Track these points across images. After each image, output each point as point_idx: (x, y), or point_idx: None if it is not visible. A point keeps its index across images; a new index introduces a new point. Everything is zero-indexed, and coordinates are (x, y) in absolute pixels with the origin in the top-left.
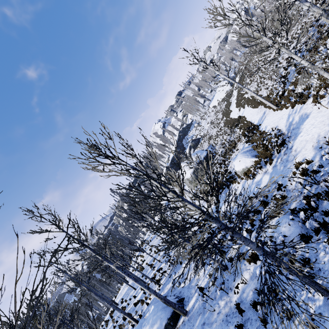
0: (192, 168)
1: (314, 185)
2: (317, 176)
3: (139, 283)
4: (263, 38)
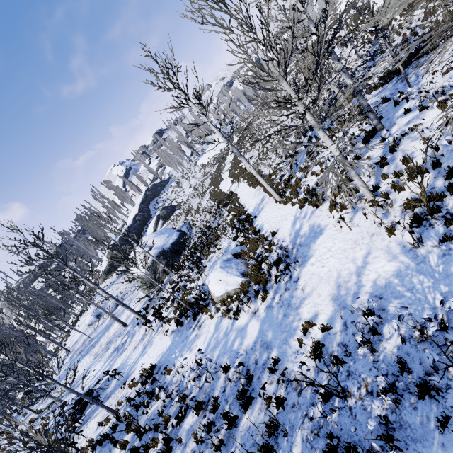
0: (149, 260)
1: (336, 397)
2: (341, 371)
3: None
4: (283, 82)
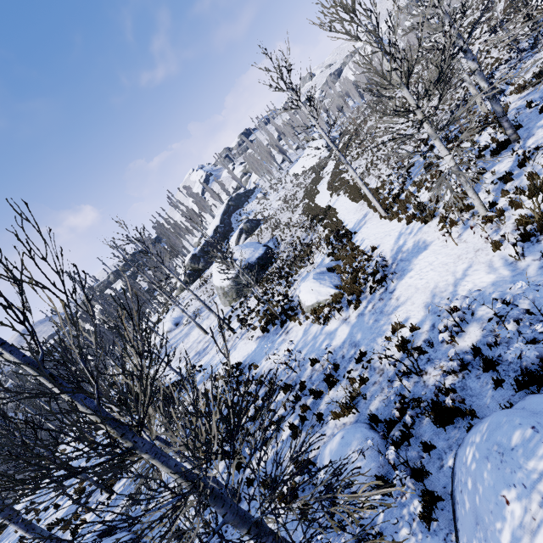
0: (234, 272)
1: (414, 375)
2: (422, 359)
3: (35, 534)
4: (403, 90)
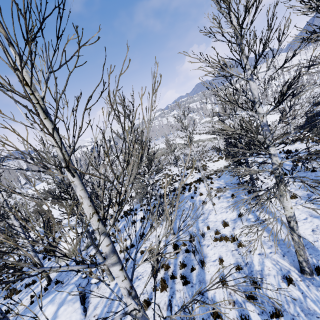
0: None
1: None
2: None
3: None
4: None
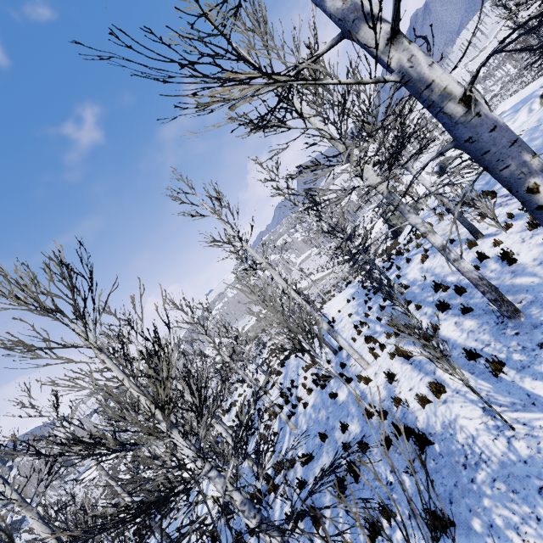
0: None
1: None
2: None
3: None
4: None
